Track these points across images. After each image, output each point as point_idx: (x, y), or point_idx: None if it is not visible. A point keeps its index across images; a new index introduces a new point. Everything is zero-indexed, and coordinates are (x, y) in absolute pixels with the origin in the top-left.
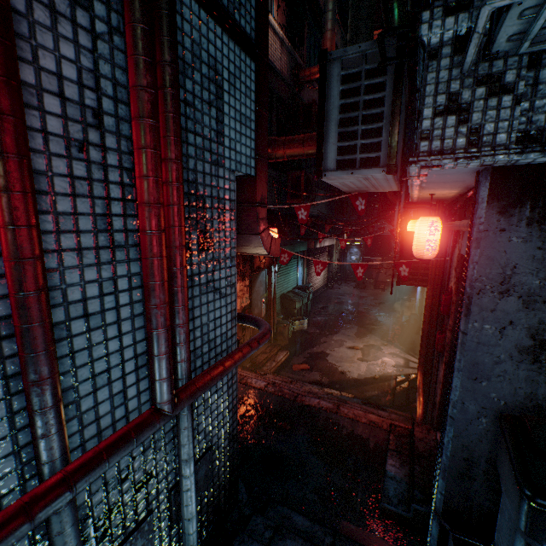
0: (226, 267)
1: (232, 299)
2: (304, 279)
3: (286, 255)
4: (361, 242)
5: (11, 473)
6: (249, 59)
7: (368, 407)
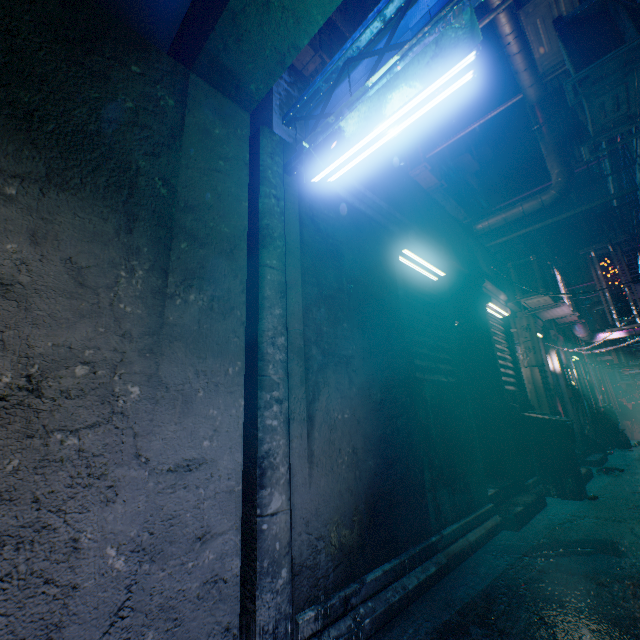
0: None
1: None
2: None
3: None
4: None
5: None
6: None
7: None
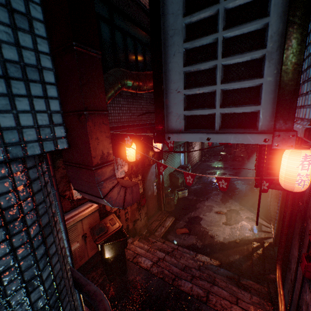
0: (11, 308)
1: None
2: (185, 159)
3: (162, 167)
4: None
5: None
6: None
7: (233, 286)
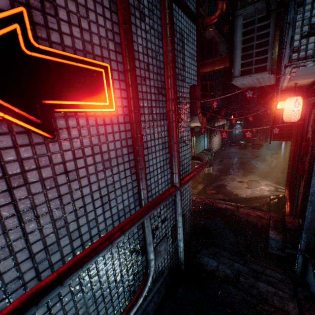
0: (187, 131)
1: (189, 146)
2: (208, 145)
3: (203, 129)
4: (242, 121)
5: (132, 203)
6: (193, 24)
7: (255, 210)
